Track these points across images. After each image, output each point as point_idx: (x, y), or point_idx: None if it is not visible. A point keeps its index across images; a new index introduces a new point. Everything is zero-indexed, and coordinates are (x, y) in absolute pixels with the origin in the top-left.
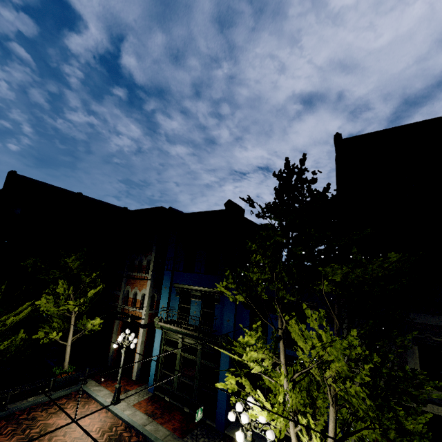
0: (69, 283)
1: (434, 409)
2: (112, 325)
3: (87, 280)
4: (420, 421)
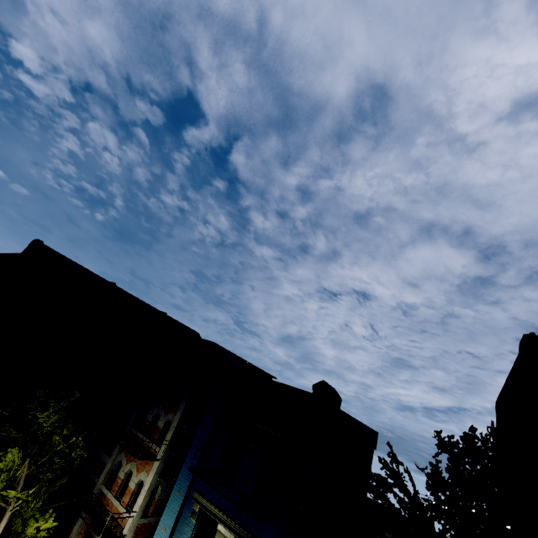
0: (25, 453)
1: None
2: (76, 515)
3: (60, 446)
4: None
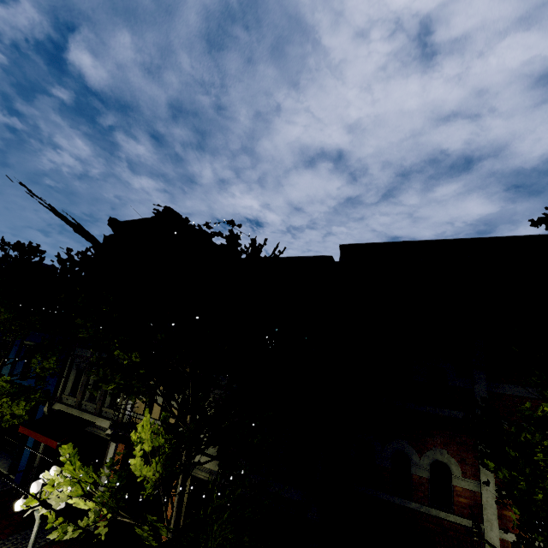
0: None
1: (81, 413)
2: None
3: None
4: (21, 408)
